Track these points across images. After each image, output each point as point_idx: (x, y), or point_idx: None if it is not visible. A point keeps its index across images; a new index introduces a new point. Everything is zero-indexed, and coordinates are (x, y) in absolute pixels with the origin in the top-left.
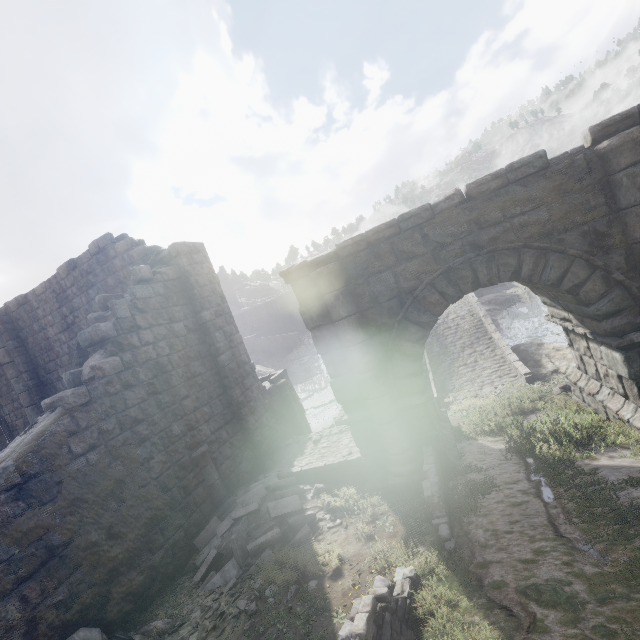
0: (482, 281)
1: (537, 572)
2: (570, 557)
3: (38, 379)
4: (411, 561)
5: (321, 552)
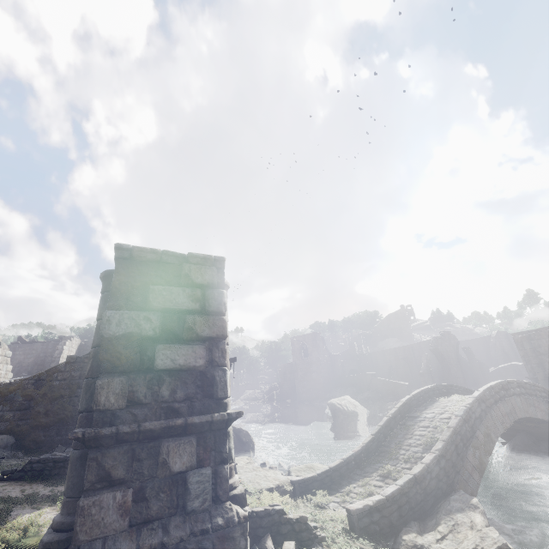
0: None
1: None
2: None
3: None
4: None
5: None
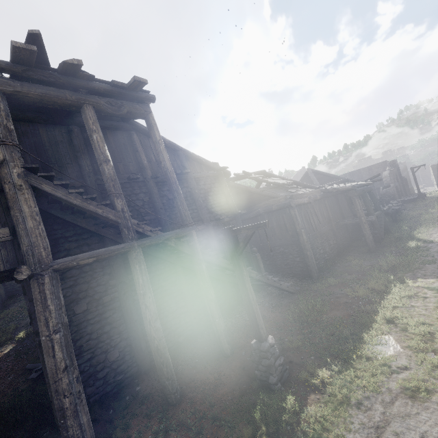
0: None
1: None
2: None
3: None
4: None
5: None
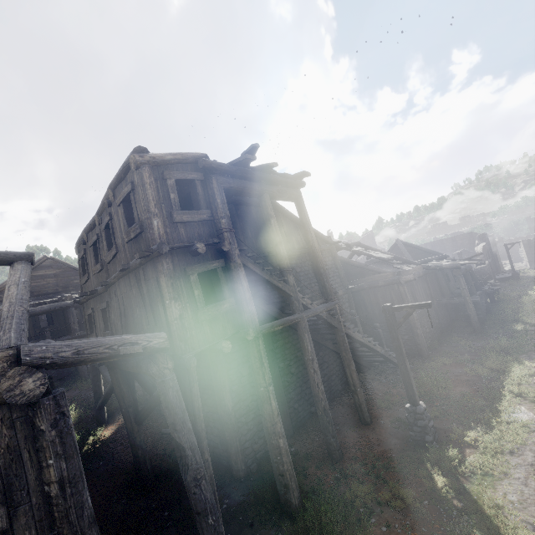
0: None
1: None
2: None
3: None
4: None
5: None
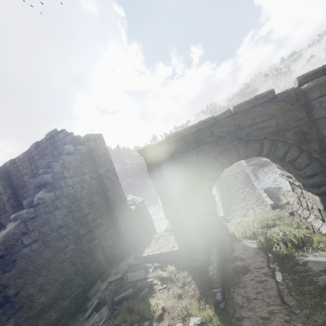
0: (242, 156)
1: (269, 325)
2: (289, 317)
3: (18, 201)
4: (199, 314)
5: (153, 304)
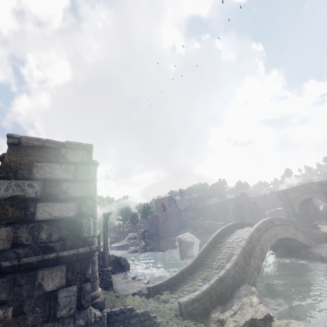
0: None
1: None
2: None
3: None
4: None
5: None
